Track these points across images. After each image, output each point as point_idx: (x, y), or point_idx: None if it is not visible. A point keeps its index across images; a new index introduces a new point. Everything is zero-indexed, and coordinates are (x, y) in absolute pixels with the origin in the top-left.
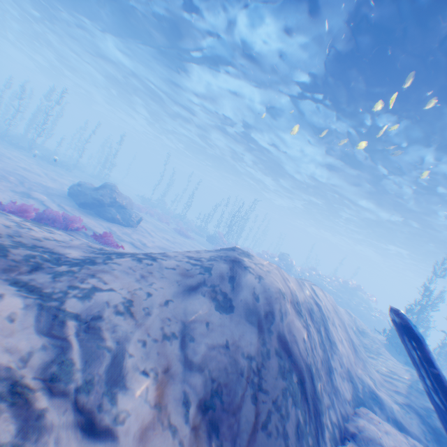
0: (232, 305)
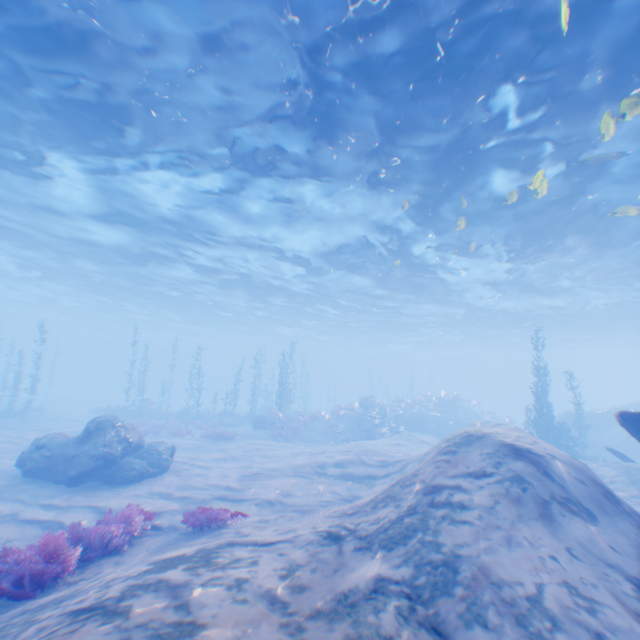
0: (586, 506)
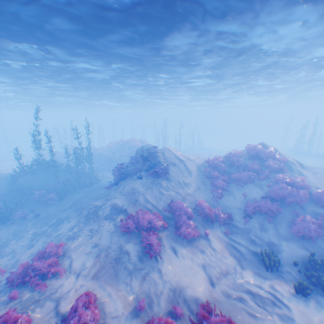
0: None
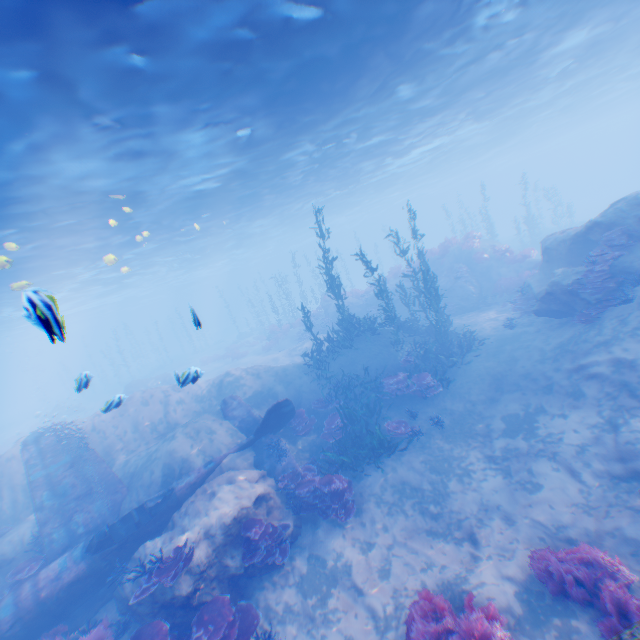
0: None
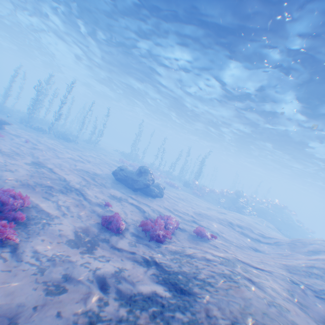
0: None
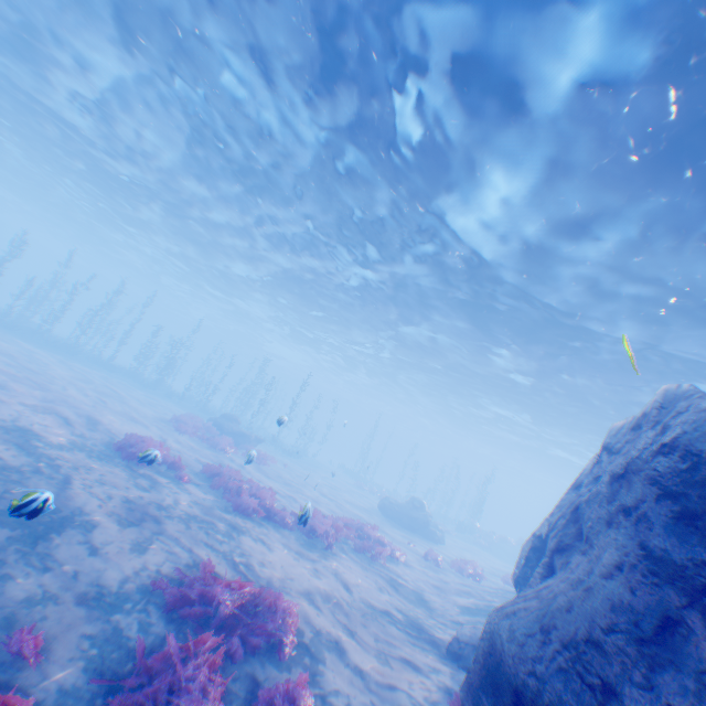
0: None
